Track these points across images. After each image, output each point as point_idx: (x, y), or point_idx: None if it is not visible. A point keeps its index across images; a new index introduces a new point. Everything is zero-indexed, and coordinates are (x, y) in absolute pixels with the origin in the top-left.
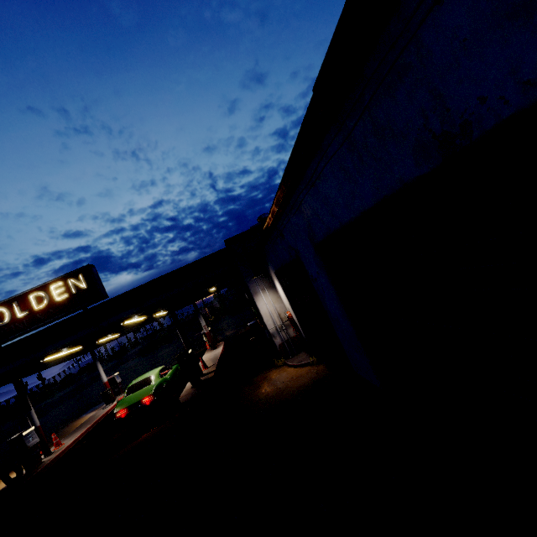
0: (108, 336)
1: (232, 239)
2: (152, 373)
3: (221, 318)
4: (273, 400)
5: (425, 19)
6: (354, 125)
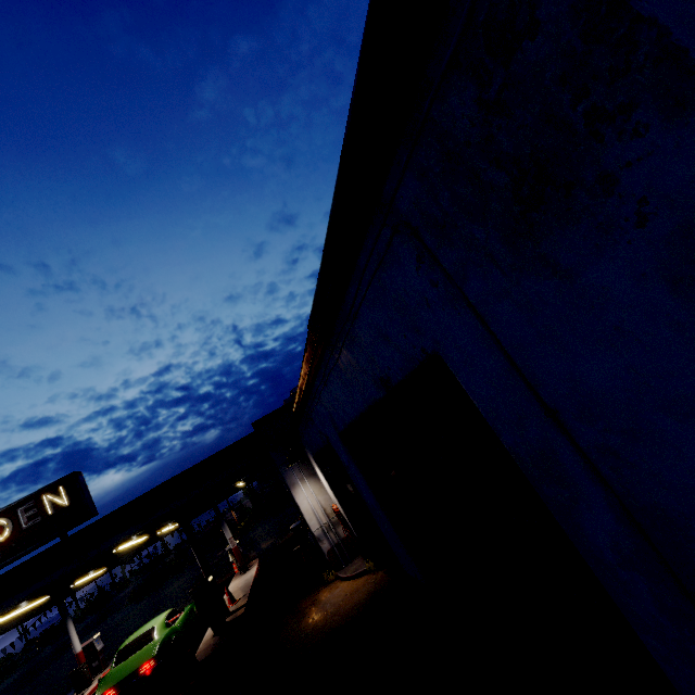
0: (89, 574)
1: (260, 421)
2: (155, 623)
3: (255, 523)
4: (322, 631)
5: (354, 321)
6: (338, 356)
